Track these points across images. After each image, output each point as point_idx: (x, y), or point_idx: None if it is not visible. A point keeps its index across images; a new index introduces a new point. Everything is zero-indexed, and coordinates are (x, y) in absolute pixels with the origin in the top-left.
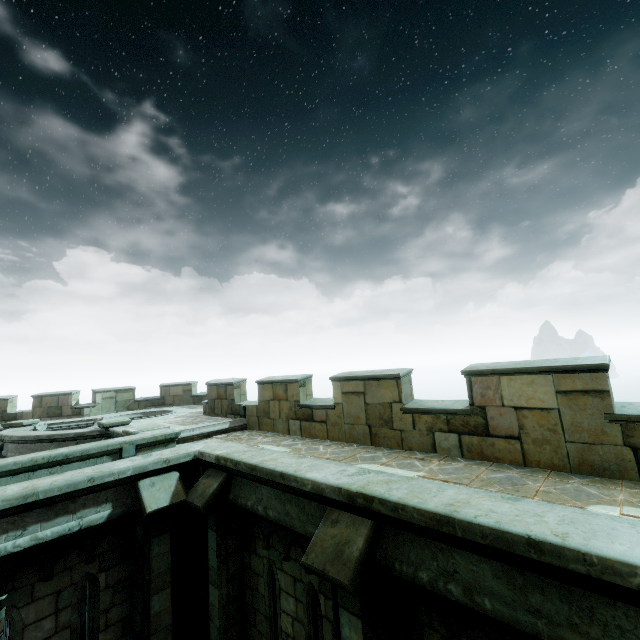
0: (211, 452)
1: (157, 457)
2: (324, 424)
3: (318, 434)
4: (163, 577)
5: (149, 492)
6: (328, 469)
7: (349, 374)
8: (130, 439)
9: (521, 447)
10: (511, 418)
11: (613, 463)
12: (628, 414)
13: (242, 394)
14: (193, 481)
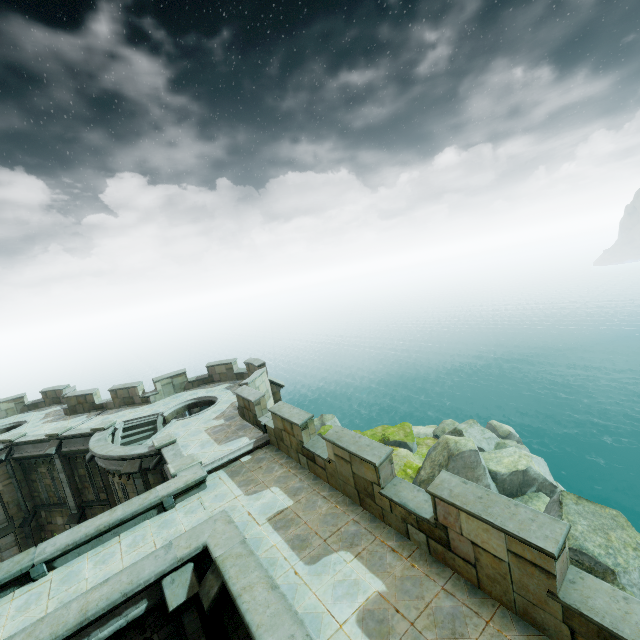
0: (213, 551)
1: (174, 555)
2: (324, 470)
3: (321, 476)
4: (197, 633)
5: (170, 590)
6: (282, 629)
7: (338, 438)
8: (167, 492)
9: (476, 574)
10: (468, 548)
11: (552, 629)
12: (569, 604)
13: (263, 408)
14: (208, 560)
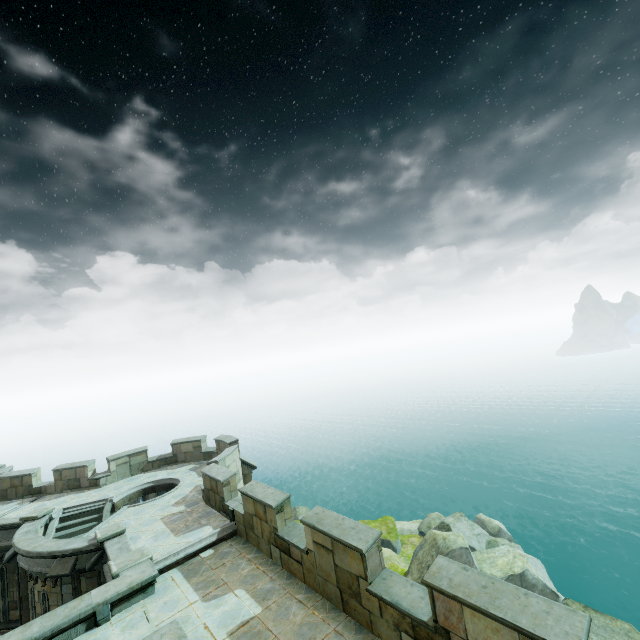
0: None
1: None
2: (300, 565)
3: (296, 573)
4: None
5: None
6: None
7: (319, 521)
8: (104, 598)
9: None
10: None
11: None
12: None
13: (232, 490)
14: None
